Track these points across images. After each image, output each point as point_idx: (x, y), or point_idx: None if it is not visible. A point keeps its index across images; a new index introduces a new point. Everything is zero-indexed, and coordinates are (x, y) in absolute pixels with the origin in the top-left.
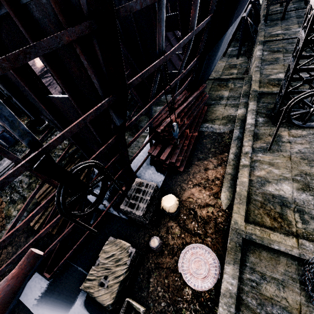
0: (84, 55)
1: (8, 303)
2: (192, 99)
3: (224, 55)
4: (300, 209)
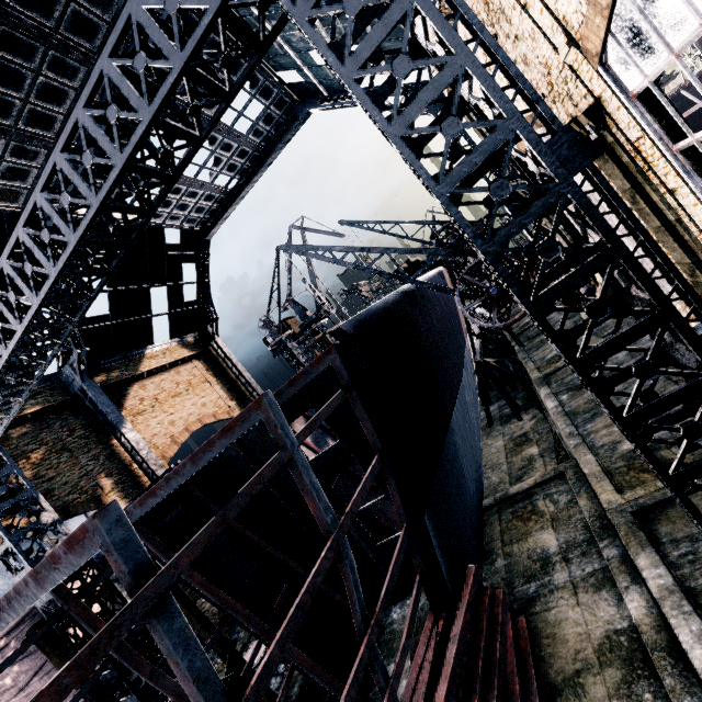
0: None
1: None
2: (455, 650)
3: (490, 424)
4: None
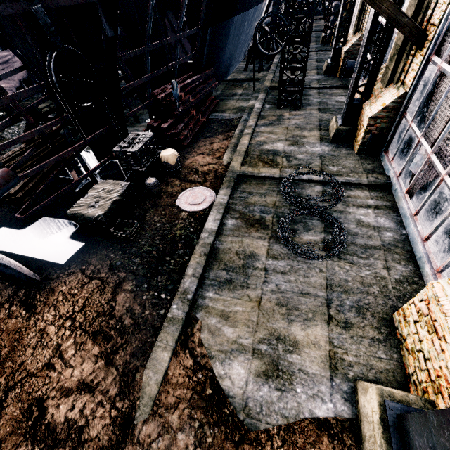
0: None
1: None
2: (197, 77)
3: (245, 69)
4: (288, 155)
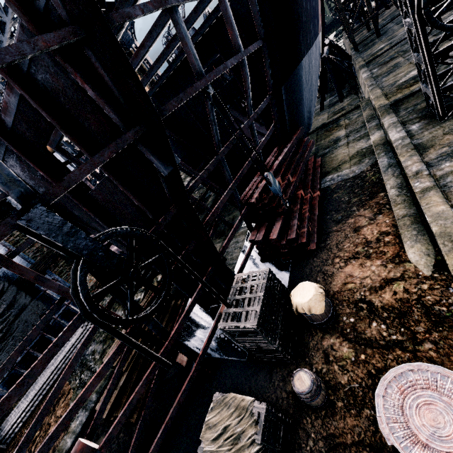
0: (88, 84)
1: None
2: (287, 149)
3: (322, 109)
4: None
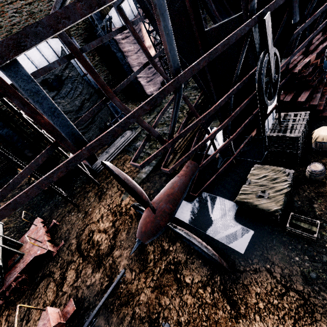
0: None
1: (182, 192)
2: None
3: None
4: None
